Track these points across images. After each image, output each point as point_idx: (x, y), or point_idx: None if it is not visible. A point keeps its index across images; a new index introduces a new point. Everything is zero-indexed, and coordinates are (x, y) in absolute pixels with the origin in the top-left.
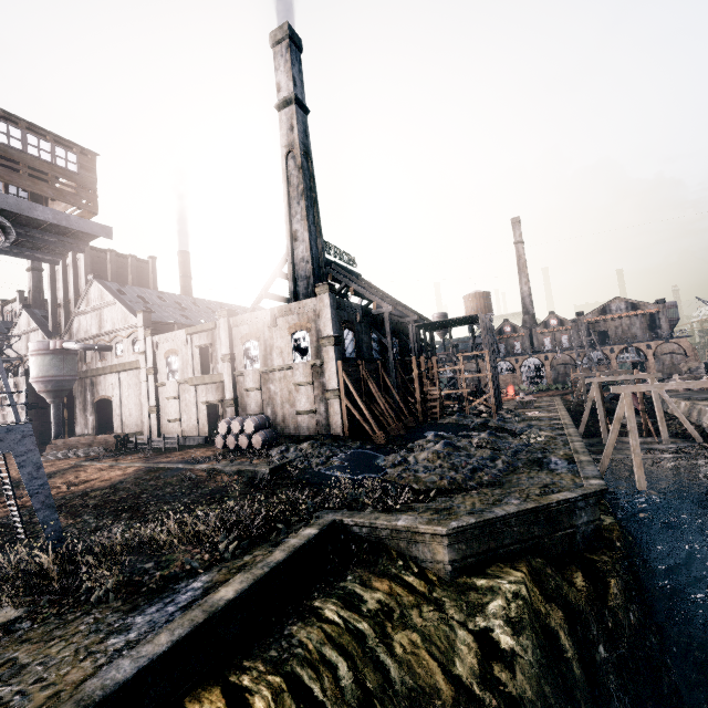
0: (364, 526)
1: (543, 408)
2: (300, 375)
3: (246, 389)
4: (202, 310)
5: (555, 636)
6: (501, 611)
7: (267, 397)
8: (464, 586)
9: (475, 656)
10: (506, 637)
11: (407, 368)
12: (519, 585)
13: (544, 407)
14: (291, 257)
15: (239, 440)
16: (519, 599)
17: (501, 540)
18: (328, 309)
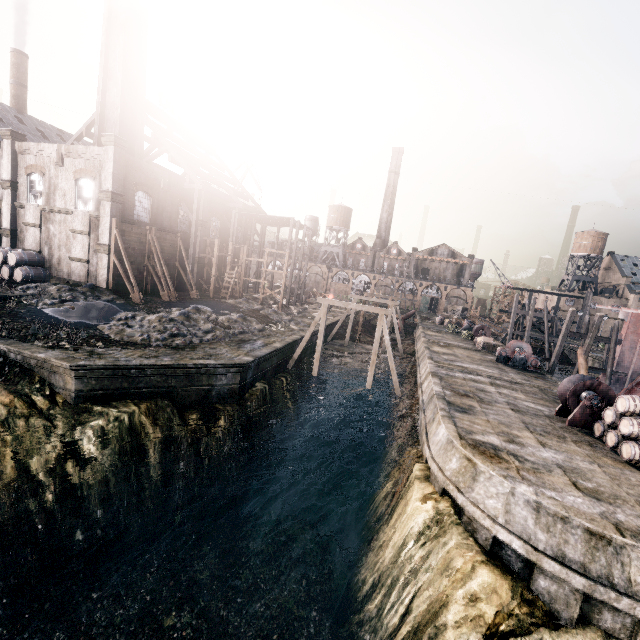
0: (16, 353)
1: (333, 313)
2: (78, 223)
3: (24, 223)
4: (28, 130)
5: (145, 451)
6: (97, 428)
7: (45, 237)
8: (82, 410)
9: (54, 454)
10: (89, 445)
11: (222, 250)
12: (123, 414)
13: (335, 312)
14: (101, 96)
15: (1, 270)
16: (117, 422)
17: (136, 383)
18: (111, 163)
